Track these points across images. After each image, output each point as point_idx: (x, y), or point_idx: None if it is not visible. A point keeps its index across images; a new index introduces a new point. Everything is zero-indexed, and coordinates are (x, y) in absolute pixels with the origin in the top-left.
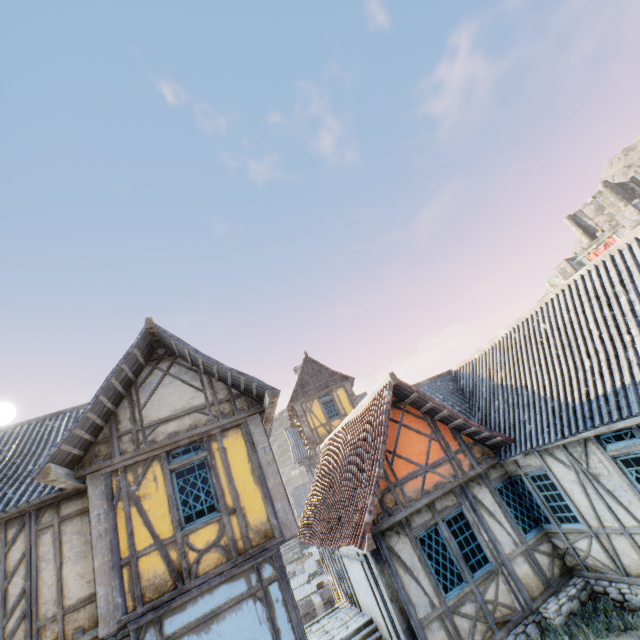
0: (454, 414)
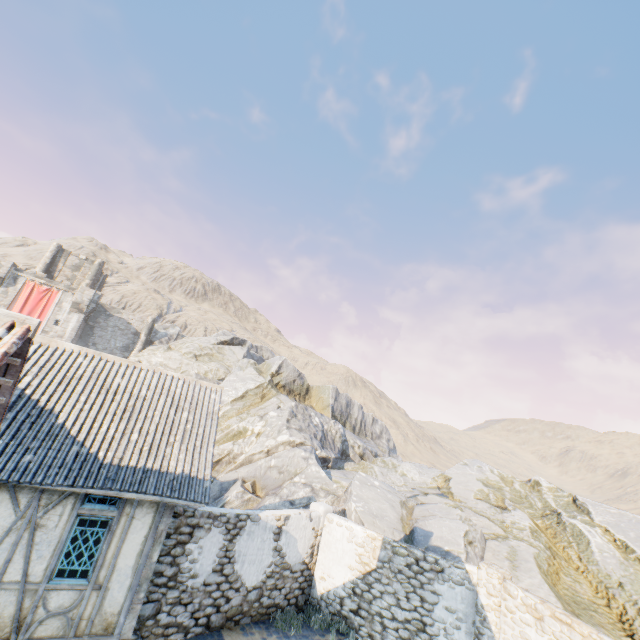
0: (6, 407)
